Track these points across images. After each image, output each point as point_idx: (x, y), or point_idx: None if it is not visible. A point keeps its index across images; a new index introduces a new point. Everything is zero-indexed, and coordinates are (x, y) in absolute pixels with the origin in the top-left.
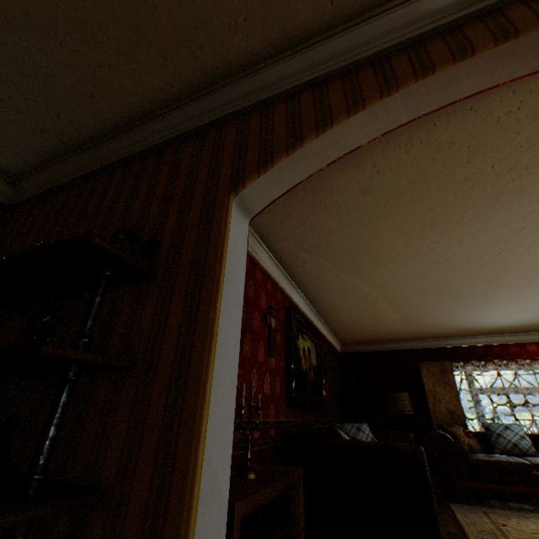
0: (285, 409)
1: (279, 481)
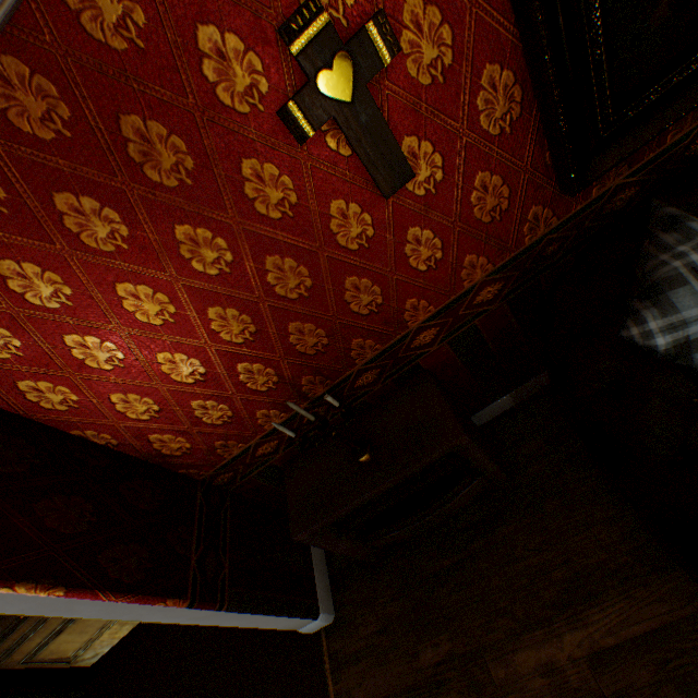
0: (551, 207)
1: (375, 489)
